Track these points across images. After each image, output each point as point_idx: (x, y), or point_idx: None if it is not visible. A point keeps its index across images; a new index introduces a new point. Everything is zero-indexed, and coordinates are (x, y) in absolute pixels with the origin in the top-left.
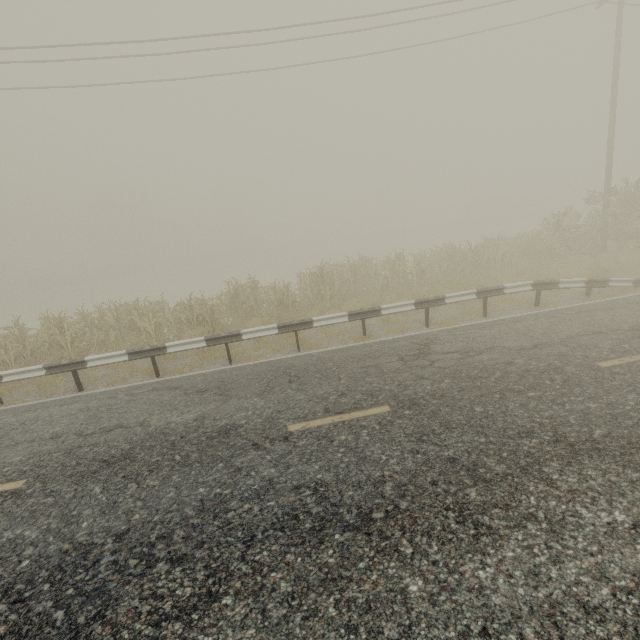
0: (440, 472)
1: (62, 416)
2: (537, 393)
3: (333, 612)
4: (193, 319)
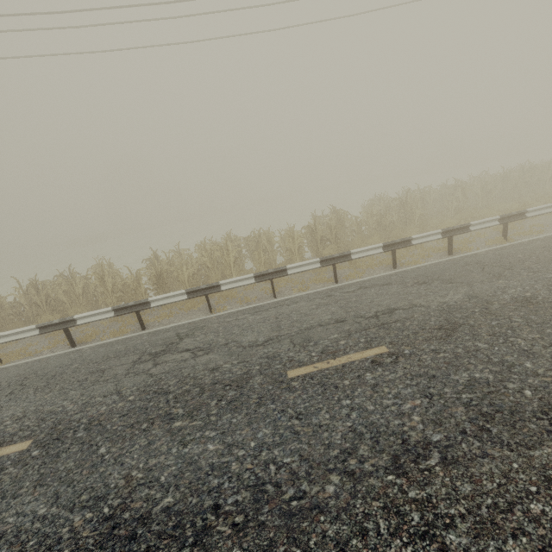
0: None
1: (308, 310)
2: None
3: None
4: (317, 240)
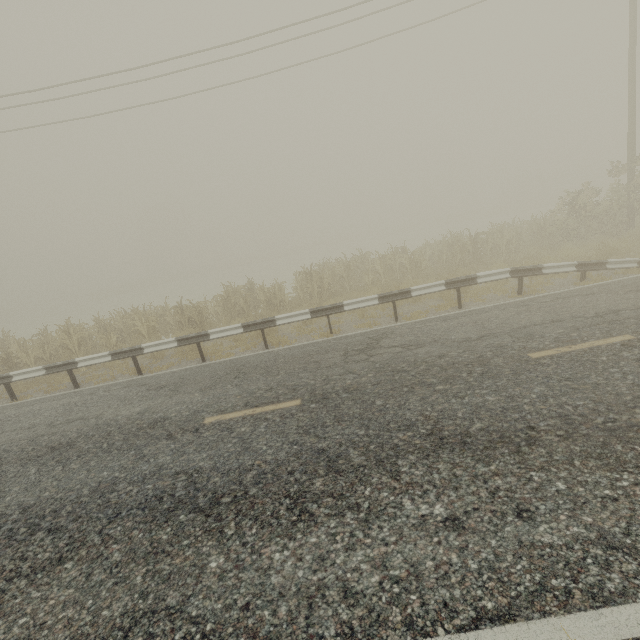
0: (303, 462)
1: (47, 410)
2: (446, 386)
3: (139, 580)
4: (185, 321)
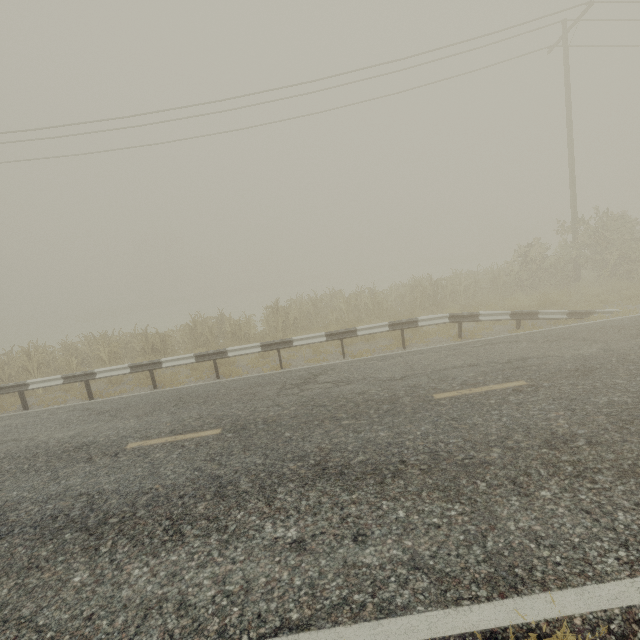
0: (196, 487)
1: None
2: (351, 421)
3: (4, 592)
4: (148, 349)
